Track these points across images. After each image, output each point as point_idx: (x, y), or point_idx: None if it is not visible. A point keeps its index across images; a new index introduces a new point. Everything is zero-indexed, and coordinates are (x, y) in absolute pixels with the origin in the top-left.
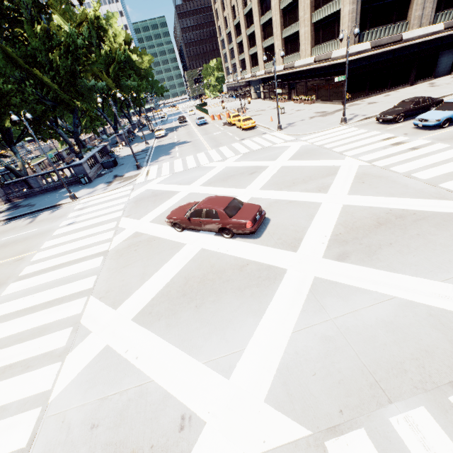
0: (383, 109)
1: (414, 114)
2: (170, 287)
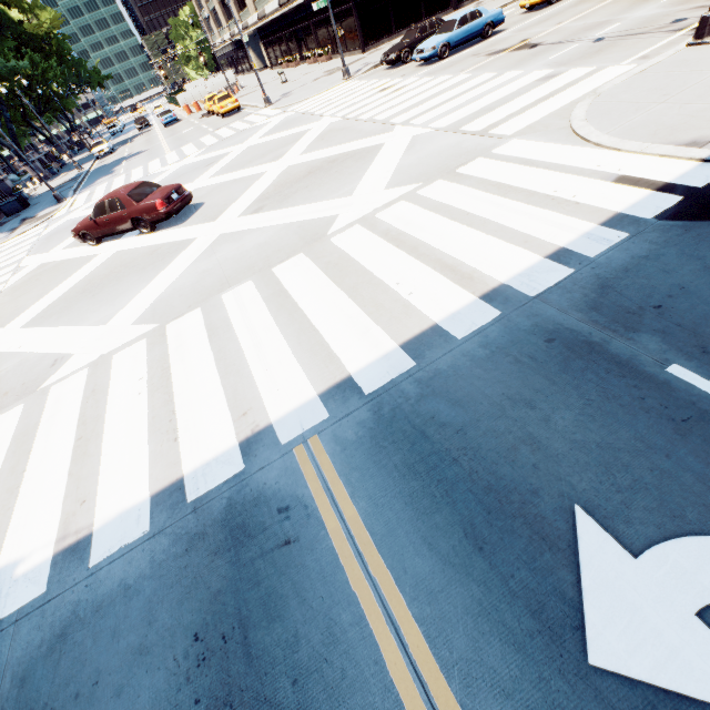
0: None
1: None
2: (70, 292)
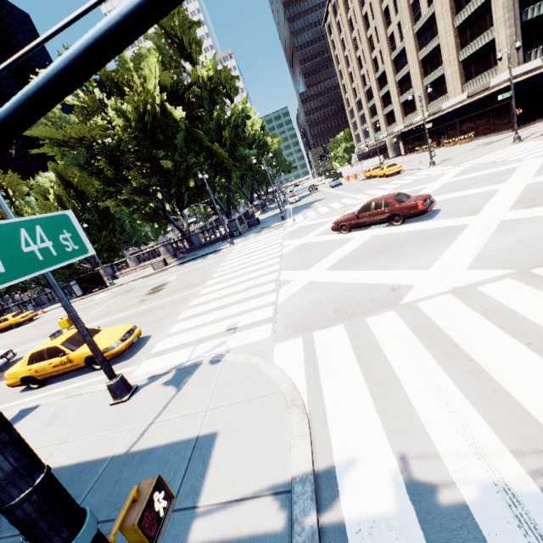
0: None
1: None
2: (351, 254)
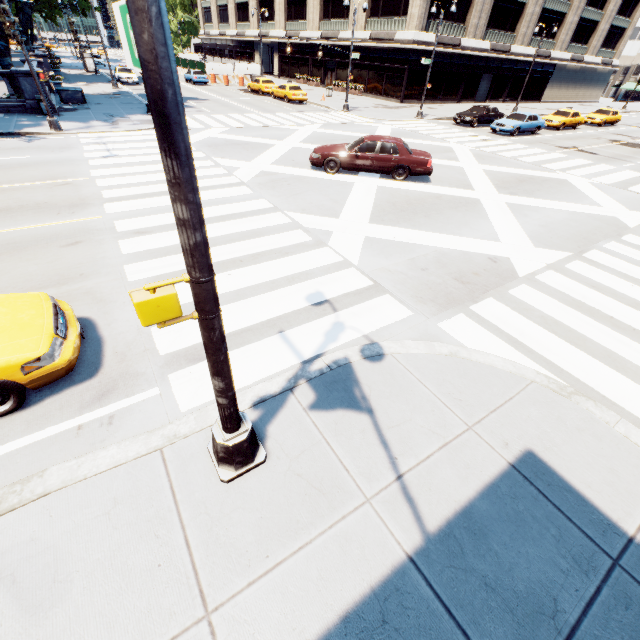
0: (450, 115)
1: (485, 122)
2: (379, 207)
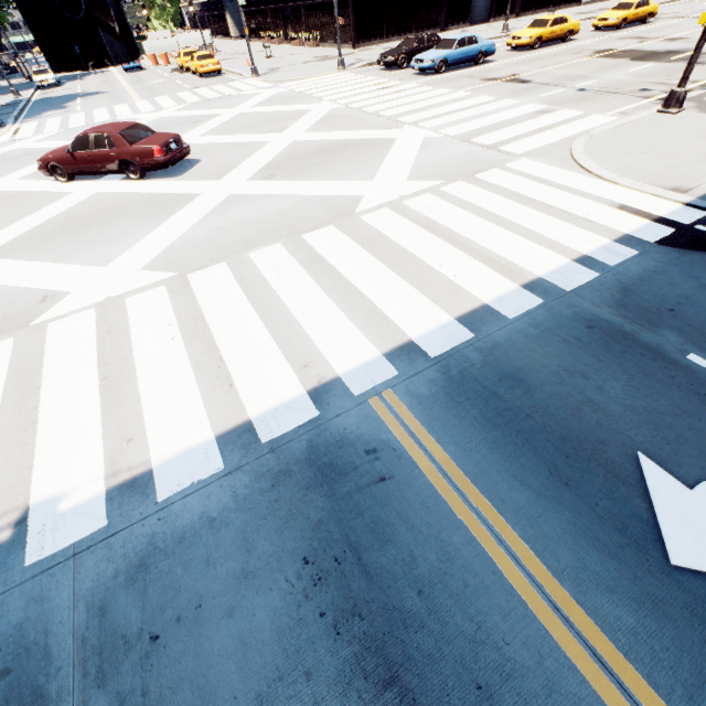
0: None
1: None
2: (43, 227)
